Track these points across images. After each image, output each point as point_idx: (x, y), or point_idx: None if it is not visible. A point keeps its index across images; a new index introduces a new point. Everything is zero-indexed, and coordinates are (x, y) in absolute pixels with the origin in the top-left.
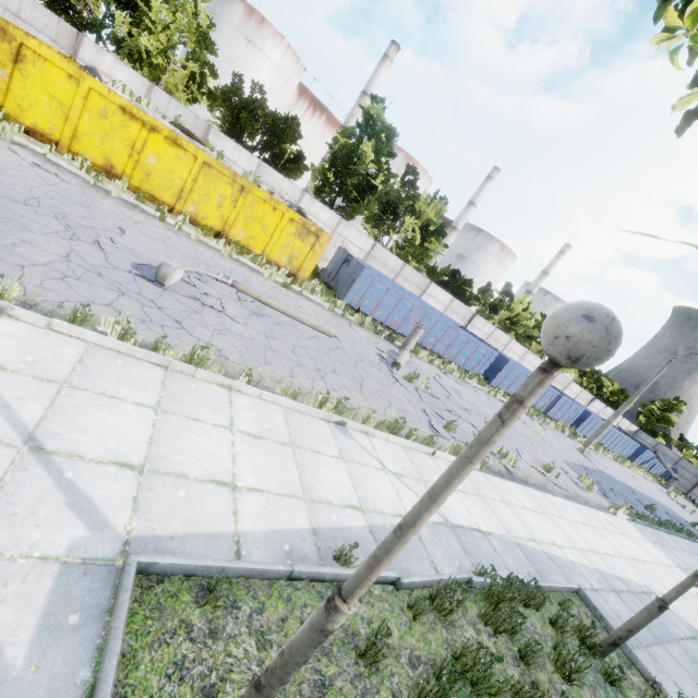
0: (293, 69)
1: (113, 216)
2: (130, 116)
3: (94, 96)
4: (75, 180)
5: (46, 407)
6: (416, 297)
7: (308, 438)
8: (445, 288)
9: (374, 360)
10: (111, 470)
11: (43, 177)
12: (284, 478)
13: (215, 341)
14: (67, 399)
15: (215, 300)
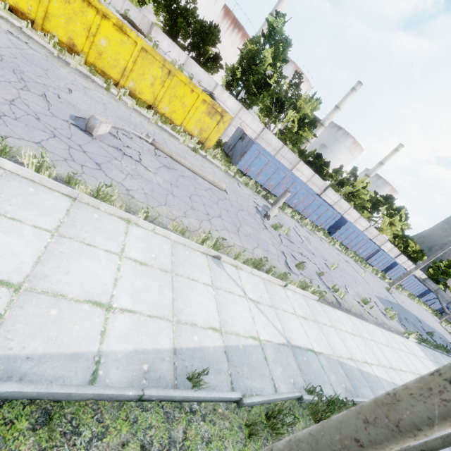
0: None
1: (66, 80)
2: (87, 3)
3: None
4: (42, 50)
5: None
6: (288, 169)
7: (187, 268)
8: (309, 166)
9: (252, 211)
10: None
11: (13, 42)
12: (158, 301)
13: (126, 183)
14: None
15: (135, 152)
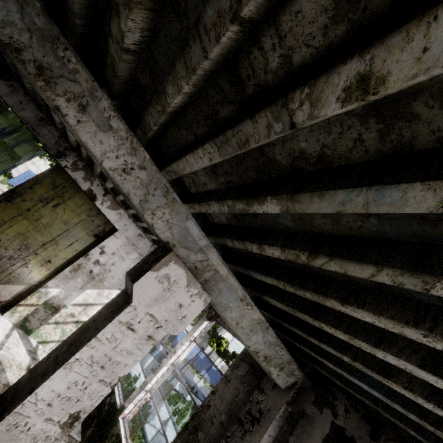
0: None
1: None
2: None
3: None
4: None
5: None
6: None
7: None
8: None
9: None
10: None
11: None
12: None
13: None
14: None
15: None
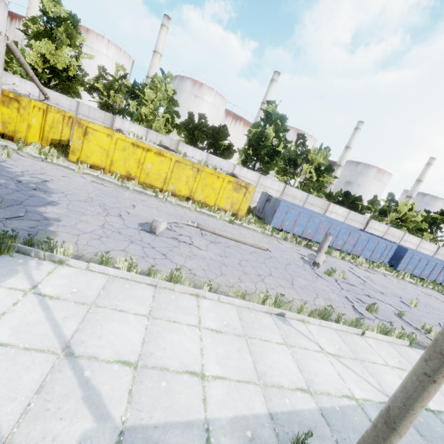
0: (221, 103)
1: (130, 199)
2: (136, 146)
3: (119, 141)
4: (112, 185)
5: (79, 322)
6: (321, 214)
7: (256, 329)
8: (341, 205)
9: (299, 262)
10: (115, 367)
11: (95, 186)
12: (241, 365)
13: (187, 264)
14: (92, 315)
15: (186, 237)
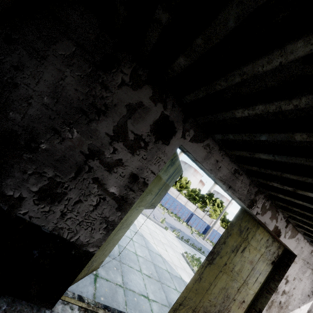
0: None
1: None
2: None
3: None
4: None
5: None
6: None
7: None
8: None
9: None
10: None
11: None
12: None
13: None
14: None
15: None
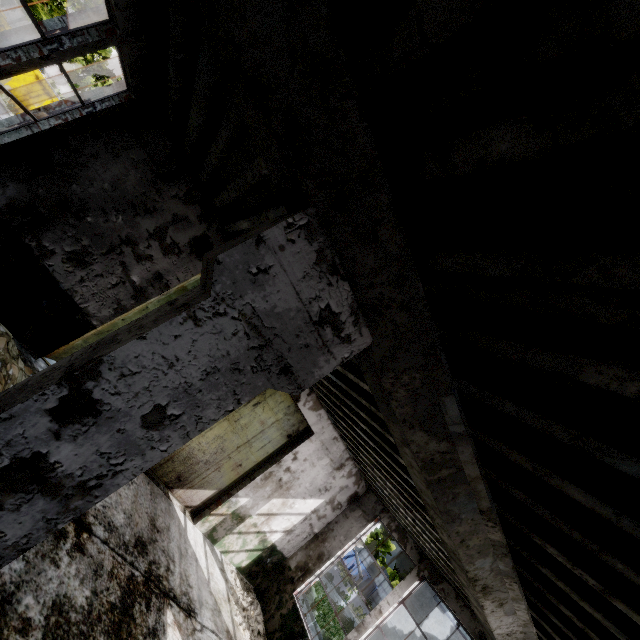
0: None
1: None
2: (39, 82)
3: None
4: None
5: None
6: None
7: None
8: None
9: None
10: None
11: None
12: None
13: None
14: None
15: None
